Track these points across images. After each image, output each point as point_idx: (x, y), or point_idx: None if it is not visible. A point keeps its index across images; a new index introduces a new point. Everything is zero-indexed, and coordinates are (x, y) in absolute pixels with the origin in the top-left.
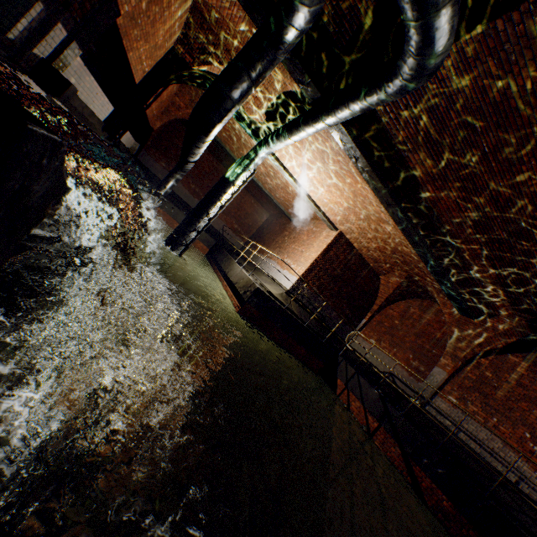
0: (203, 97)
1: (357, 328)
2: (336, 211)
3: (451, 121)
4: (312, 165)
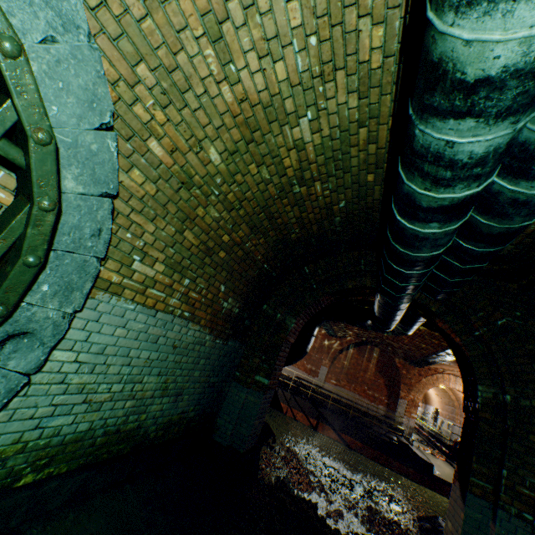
0: (291, 355)
1: None
2: None
3: None
4: None
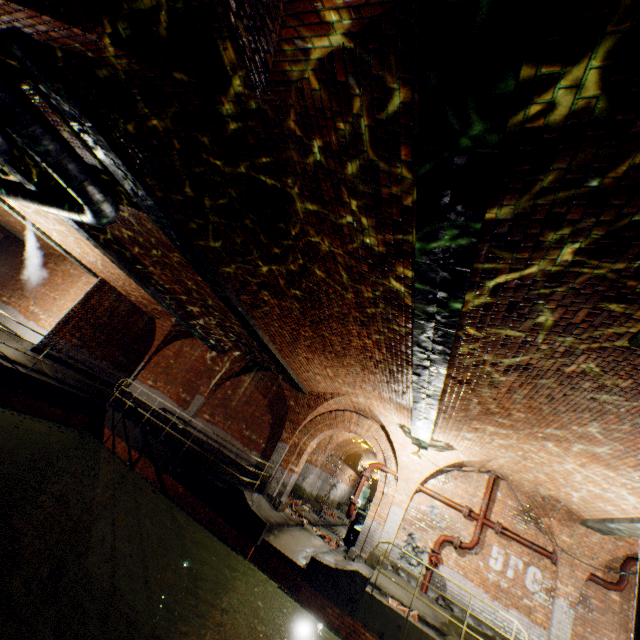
0: None
1: (136, 373)
2: (92, 261)
3: (147, 240)
4: (51, 216)
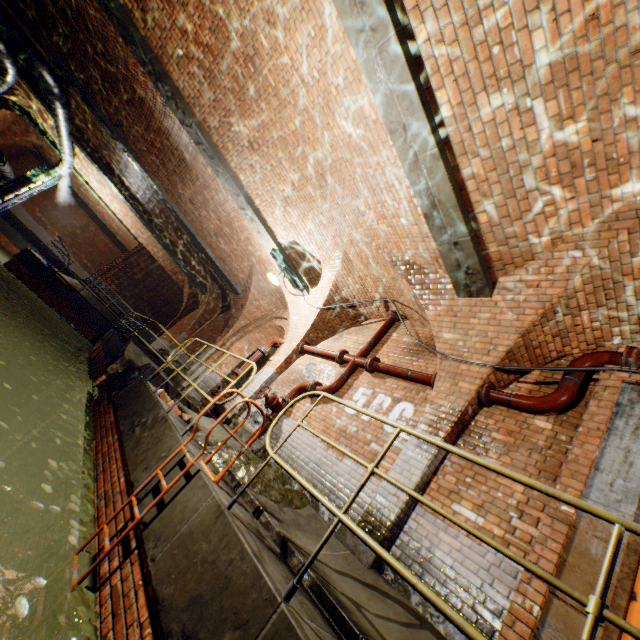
0: None
1: (161, 332)
2: (131, 223)
3: (99, 131)
4: (101, 180)
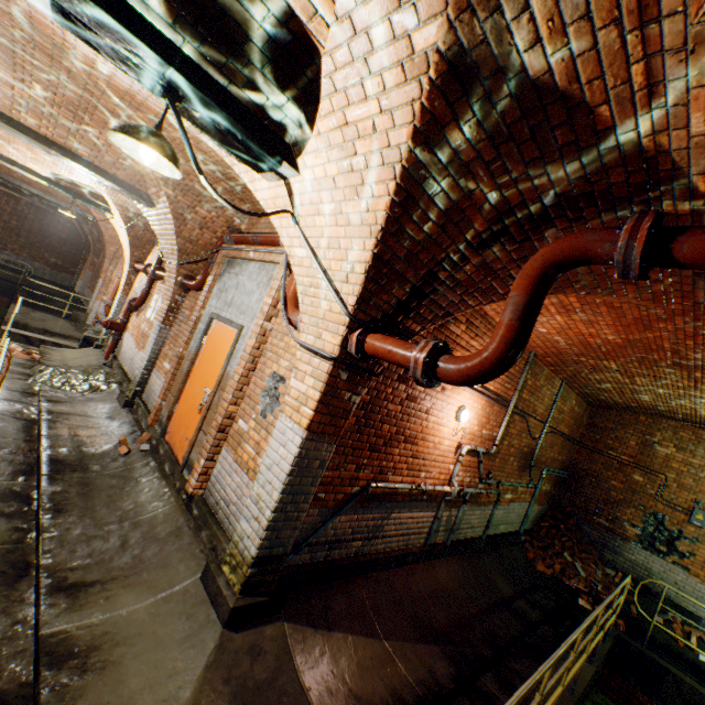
0: None
1: (78, 274)
2: None
3: None
4: None
